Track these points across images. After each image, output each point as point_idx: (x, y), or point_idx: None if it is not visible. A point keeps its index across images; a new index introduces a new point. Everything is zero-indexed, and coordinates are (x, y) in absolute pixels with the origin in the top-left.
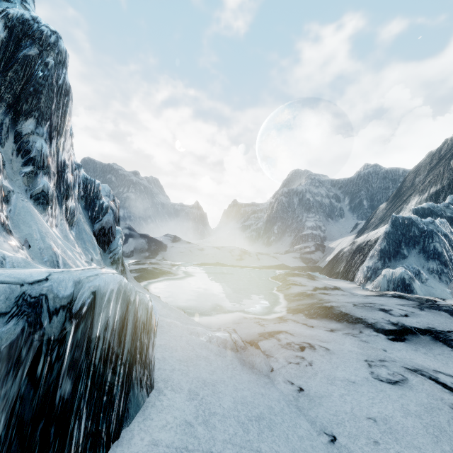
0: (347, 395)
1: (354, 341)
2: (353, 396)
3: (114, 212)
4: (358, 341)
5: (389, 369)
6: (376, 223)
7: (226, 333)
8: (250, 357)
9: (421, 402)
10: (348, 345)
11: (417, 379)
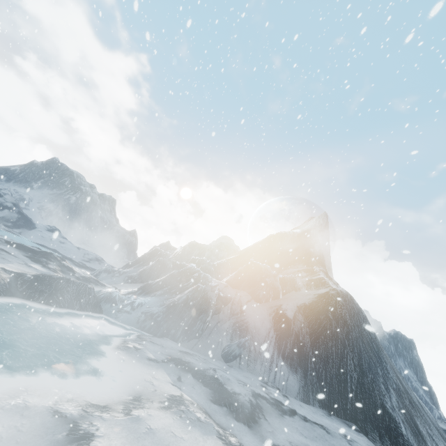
0: None
1: None
2: None
3: None
4: None
5: None
6: None
7: None
8: None
9: None
10: None
11: None
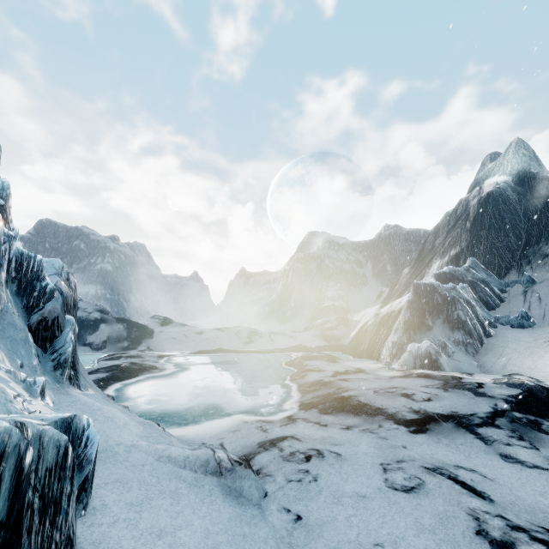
0: (355, 516)
1: (371, 439)
2: (361, 516)
3: (64, 296)
4: (376, 439)
5: (406, 471)
6: (401, 290)
7: (209, 450)
8: (238, 482)
9: (437, 511)
10: (364, 445)
11: (434, 481)
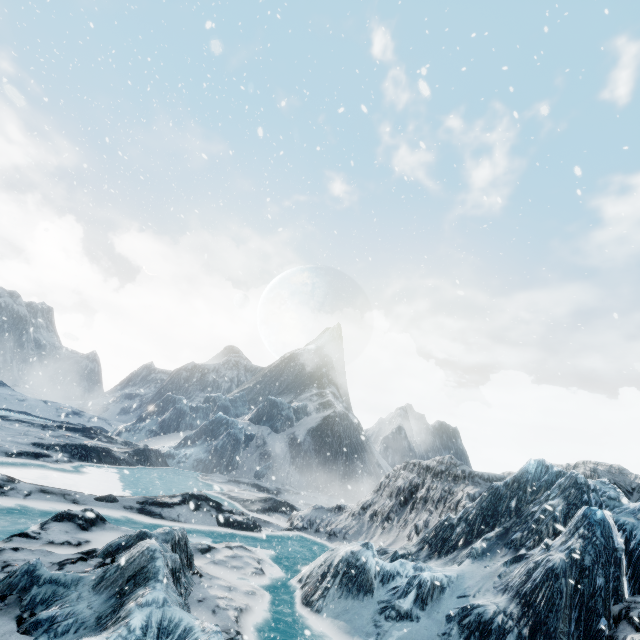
0: None
1: None
2: None
3: None
4: None
5: None
6: None
7: None
8: None
9: None
10: None
11: None
